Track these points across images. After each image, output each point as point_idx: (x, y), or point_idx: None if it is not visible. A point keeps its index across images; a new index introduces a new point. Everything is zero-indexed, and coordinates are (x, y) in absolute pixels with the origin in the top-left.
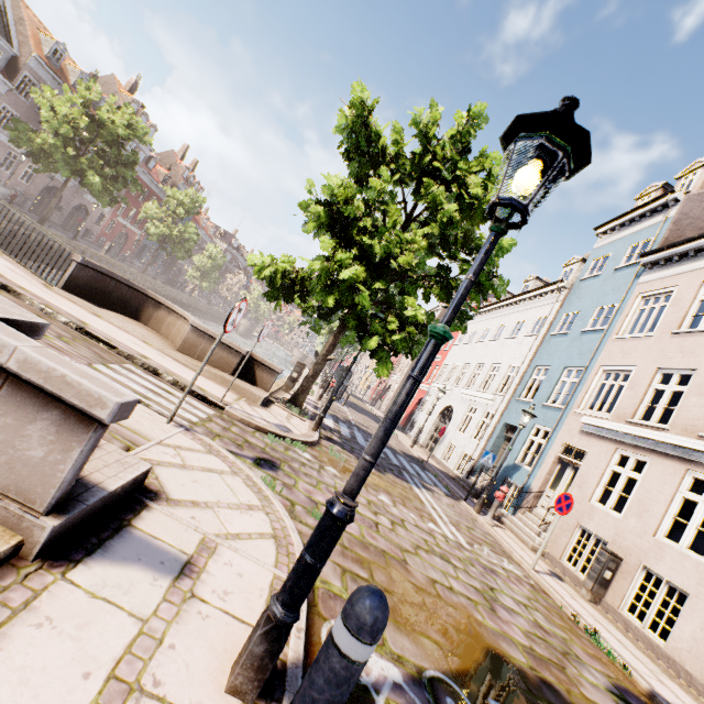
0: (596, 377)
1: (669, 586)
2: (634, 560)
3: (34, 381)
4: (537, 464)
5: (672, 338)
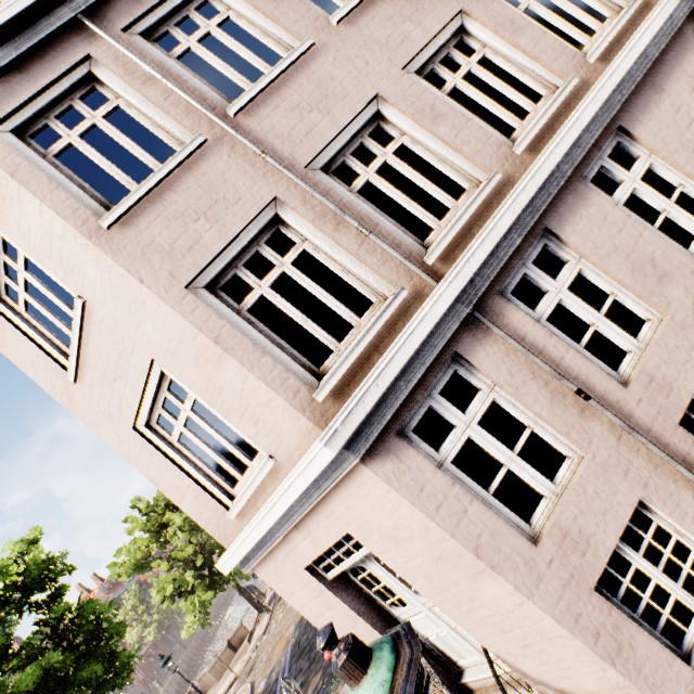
0: None
1: None
2: None
3: None
4: None
5: None
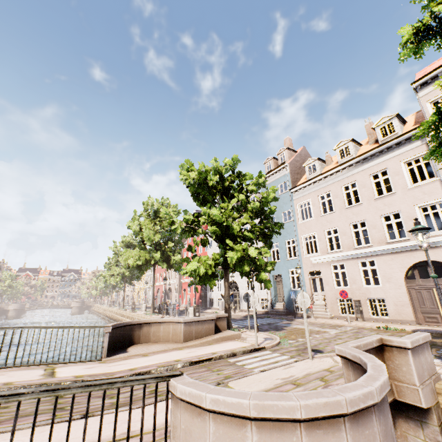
0: (302, 241)
1: (350, 300)
2: (363, 298)
3: (424, 342)
4: (303, 285)
5: (322, 218)
